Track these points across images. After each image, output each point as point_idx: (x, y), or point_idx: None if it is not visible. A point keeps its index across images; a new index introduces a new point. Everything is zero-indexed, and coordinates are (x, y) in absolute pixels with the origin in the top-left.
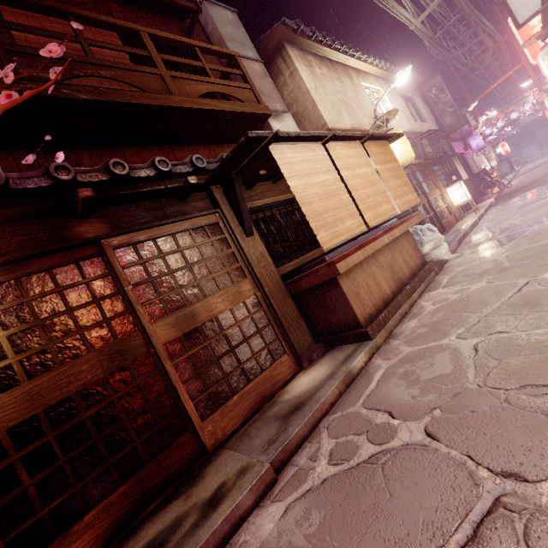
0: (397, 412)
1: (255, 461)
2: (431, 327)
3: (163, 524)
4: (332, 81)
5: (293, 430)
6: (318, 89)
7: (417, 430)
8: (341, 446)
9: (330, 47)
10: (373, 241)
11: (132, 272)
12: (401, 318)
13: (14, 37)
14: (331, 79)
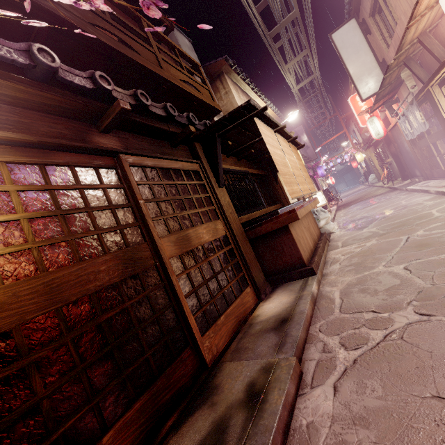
0: (379, 309)
1: (276, 360)
2: (356, 265)
3: (199, 433)
4: None
5: (297, 333)
6: None
7: (409, 314)
8: (348, 338)
9: (248, 85)
10: (306, 205)
11: (142, 190)
12: (323, 264)
13: None
14: None
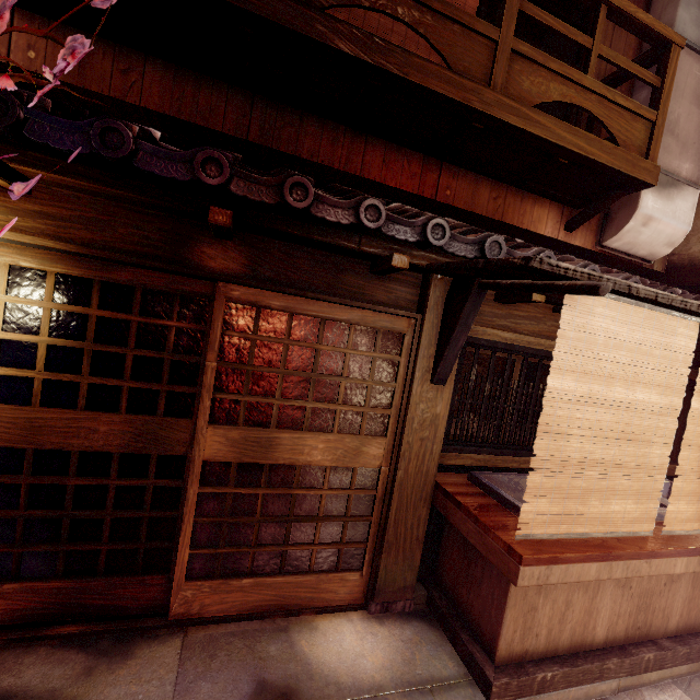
0: None
1: None
2: None
3: (40, 681)
4: None
5: None
6: None
7: None
8: None
9: None
10: (647, 556)
11: (232, 344)
12: (582, 697)
13: None
14: None
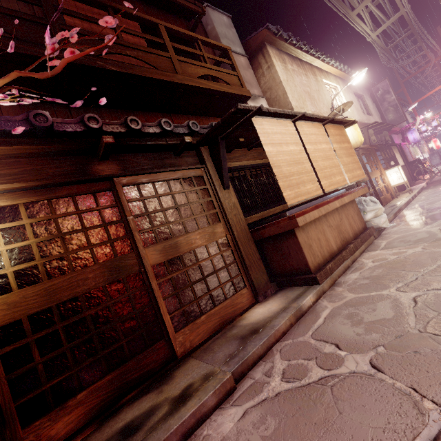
0: (343, 345)
1: (218, 370)
2: (372, 280)
3: (138, 411)
4: (300, 76)
5: (251, 349)
6: (289, 81)
7: (363, 361)
8: (292, 367)
9: (301, 49)
10: (327, 203)
11: (134, 206)
12: (344, 270)
13: (66, 22)
14: (300, 74)
